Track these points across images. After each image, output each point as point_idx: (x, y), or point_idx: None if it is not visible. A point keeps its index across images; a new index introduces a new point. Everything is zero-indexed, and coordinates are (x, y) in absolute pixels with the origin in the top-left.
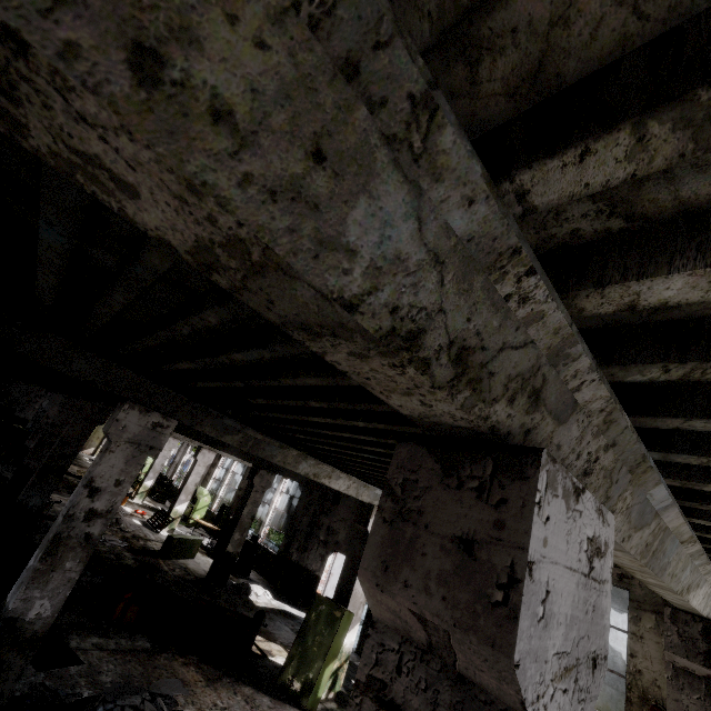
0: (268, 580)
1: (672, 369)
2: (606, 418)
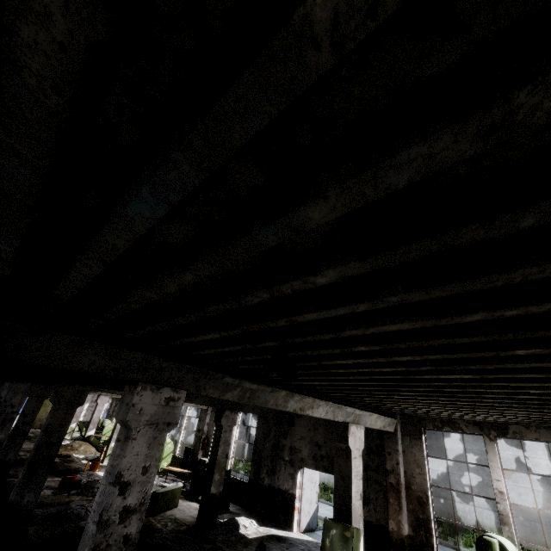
0: (245, 508)
1: None
2: None
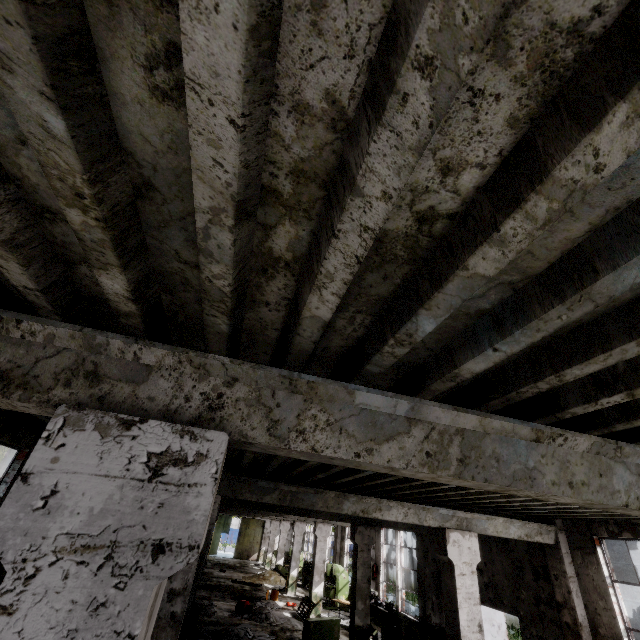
0: None
1: (212, 313)
2: (193, 365)
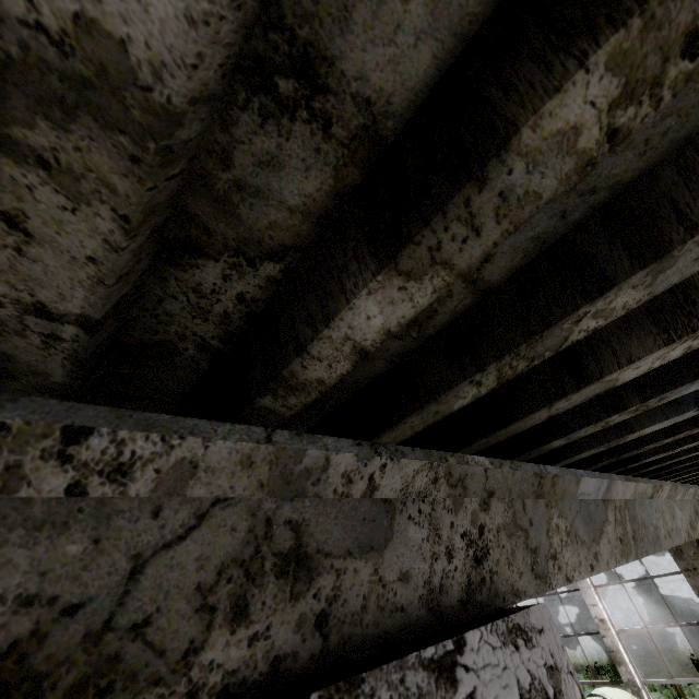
0: None
1: (481, 379)
2: (449, 482)
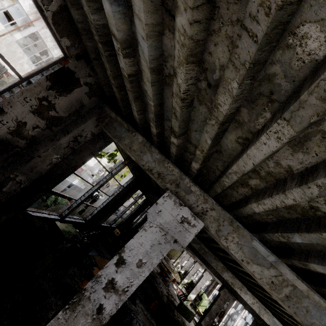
0: None
1: (217, 186)
2: (204, 197)
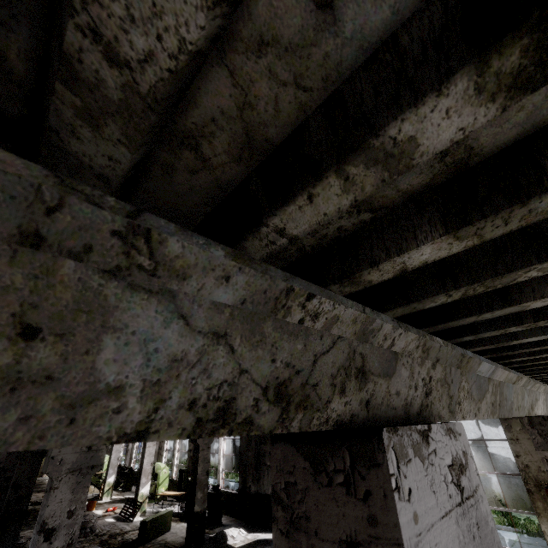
0: (238, 518)
1: (453, 294)
2: (423, 349)
